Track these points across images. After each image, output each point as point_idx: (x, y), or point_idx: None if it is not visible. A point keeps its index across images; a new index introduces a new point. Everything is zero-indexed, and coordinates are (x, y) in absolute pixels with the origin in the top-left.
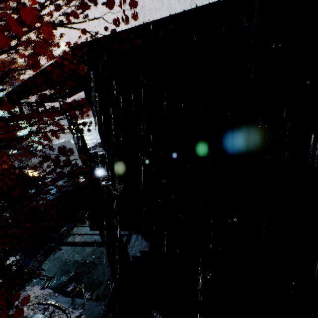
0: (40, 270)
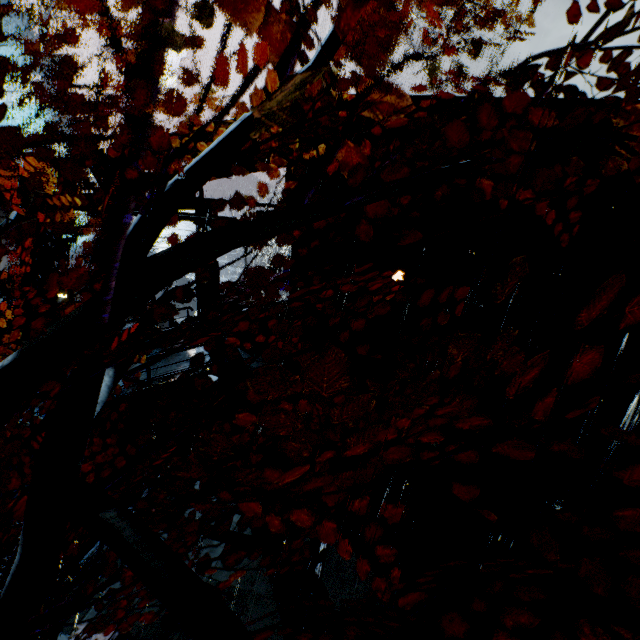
0: (109, 579)
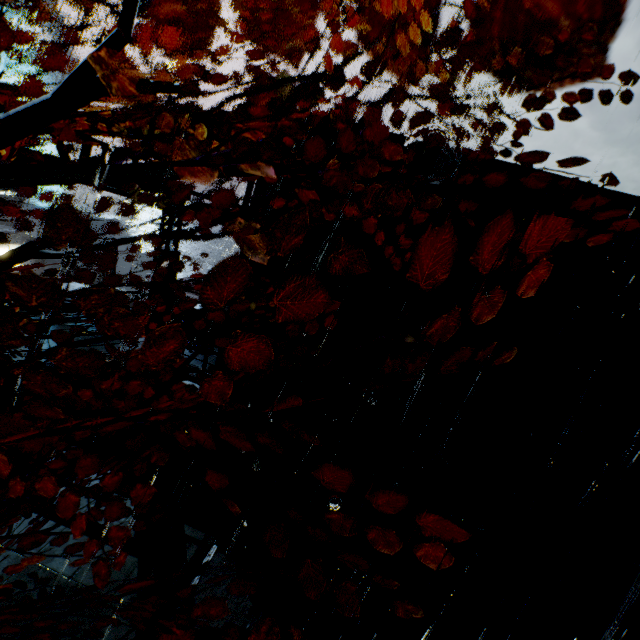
0: None
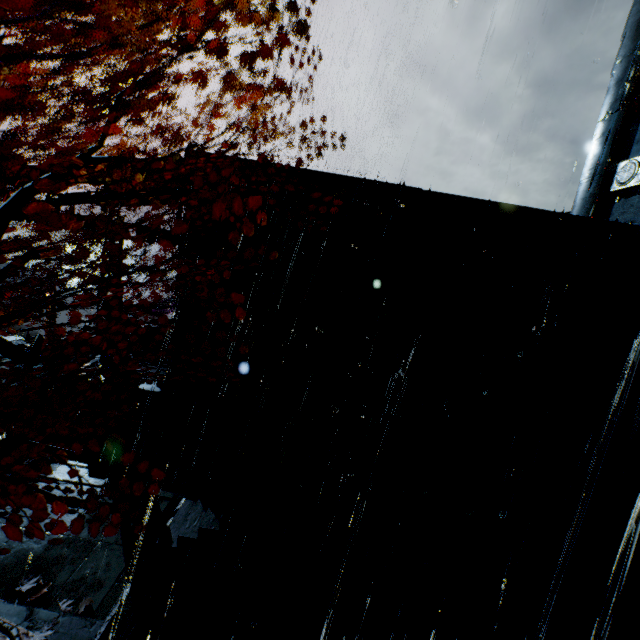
0: None
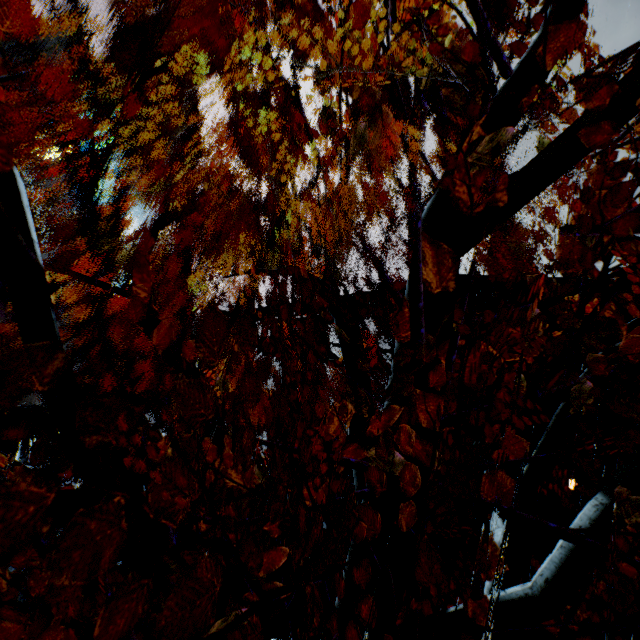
0: None
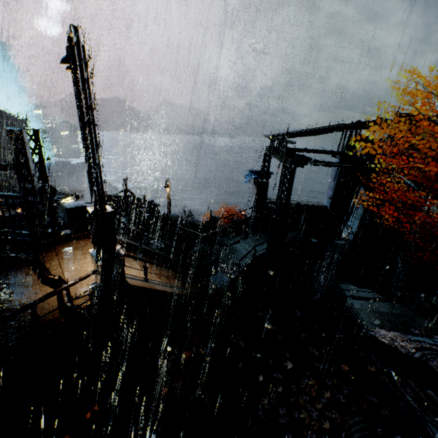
0: (360, 317)
